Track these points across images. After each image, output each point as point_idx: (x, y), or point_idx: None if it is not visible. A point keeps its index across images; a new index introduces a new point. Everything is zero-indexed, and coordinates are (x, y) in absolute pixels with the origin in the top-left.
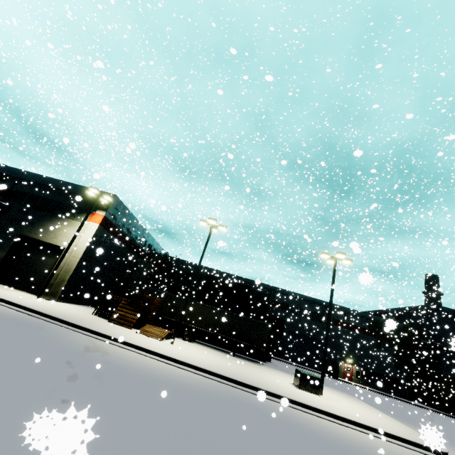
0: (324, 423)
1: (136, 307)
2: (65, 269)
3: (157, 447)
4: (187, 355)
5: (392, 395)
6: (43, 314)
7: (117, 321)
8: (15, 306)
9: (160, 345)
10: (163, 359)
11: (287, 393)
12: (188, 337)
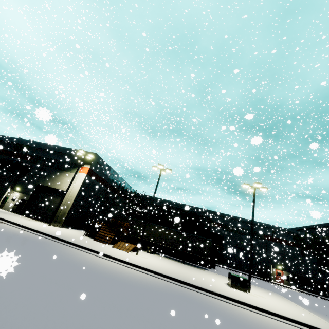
0: (245, 312)
1: (112, 229)
2: (66, 205)
3: (105, 320)
4: (146, 262)
5: (318, 295)
6: (49, 235)
7: (100, 240)
8: (32, 231)
9: (127, 255)
10: (127, 265)
11: (219, 290)
12: (150, 250)
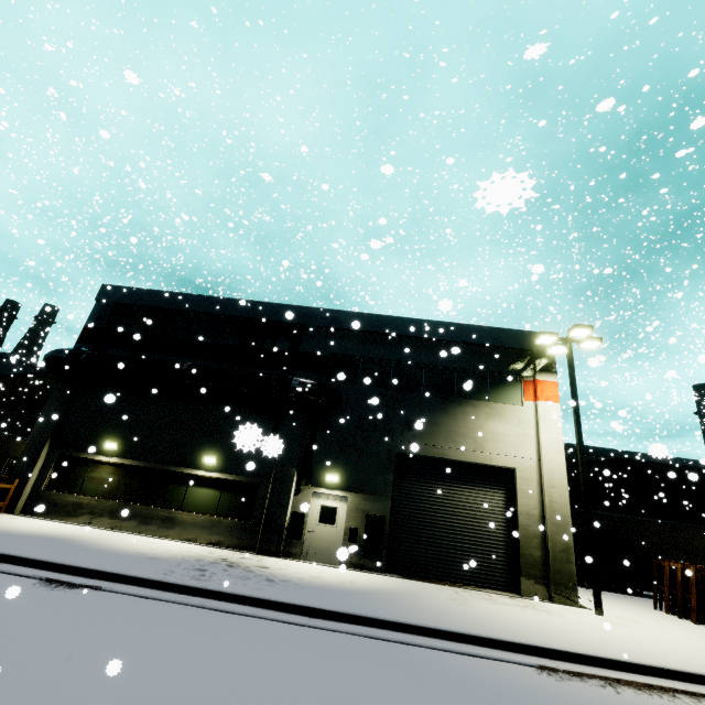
0: None
1: None
2: (552, 519)
3: None
4: None
5: None
6: None
7: None
8: None
9: None
10: None
11: None
12: None
